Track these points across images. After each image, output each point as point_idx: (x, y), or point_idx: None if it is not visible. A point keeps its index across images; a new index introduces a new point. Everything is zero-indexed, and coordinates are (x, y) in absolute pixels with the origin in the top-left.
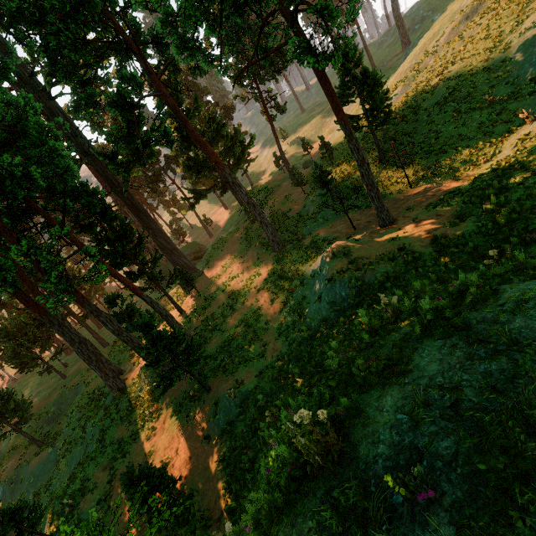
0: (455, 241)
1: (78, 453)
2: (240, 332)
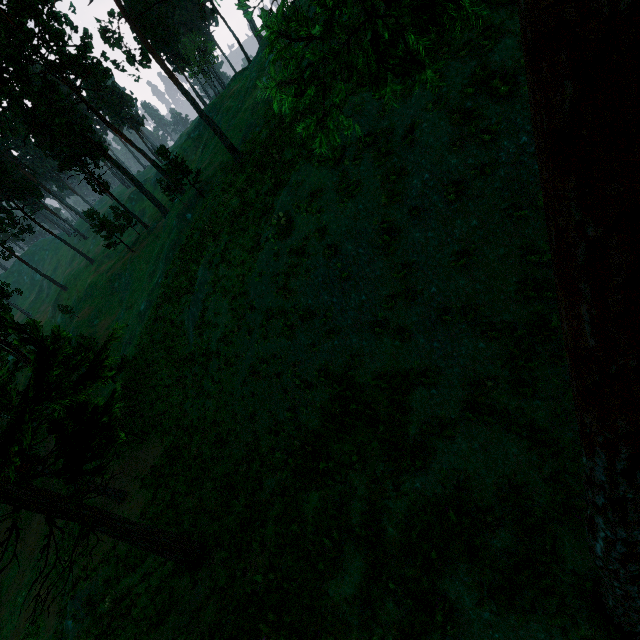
0: None
1: None
2: None
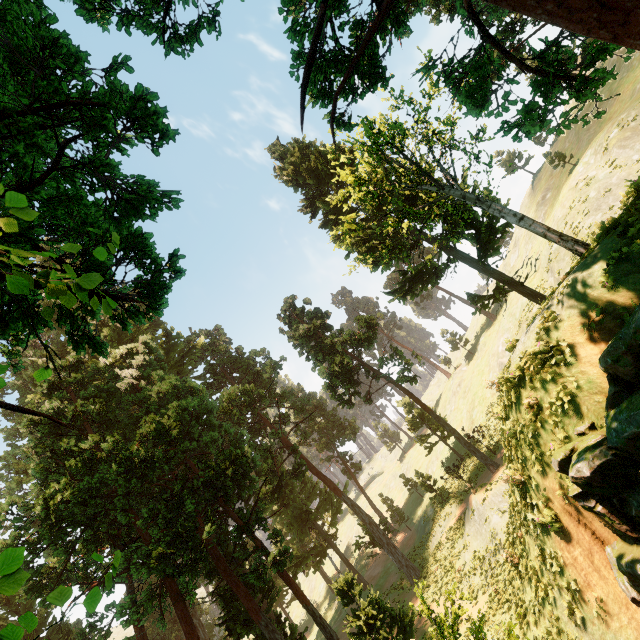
0: None
1: None
2: None
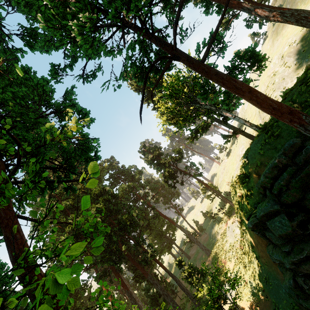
0: None
1: None
2: None
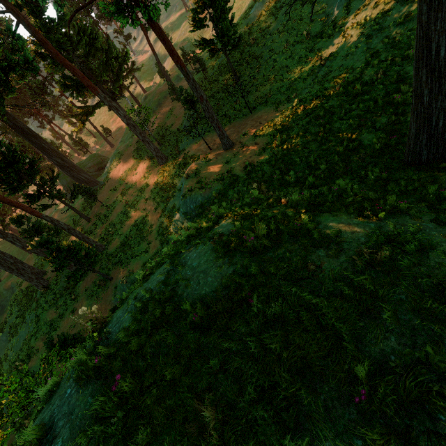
0: (256, 168)
1: (23, 333)
2: (133, 235)
